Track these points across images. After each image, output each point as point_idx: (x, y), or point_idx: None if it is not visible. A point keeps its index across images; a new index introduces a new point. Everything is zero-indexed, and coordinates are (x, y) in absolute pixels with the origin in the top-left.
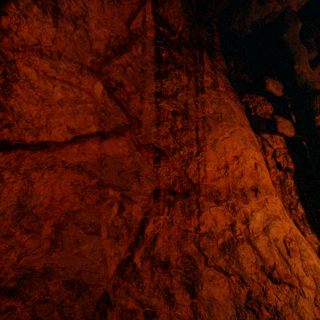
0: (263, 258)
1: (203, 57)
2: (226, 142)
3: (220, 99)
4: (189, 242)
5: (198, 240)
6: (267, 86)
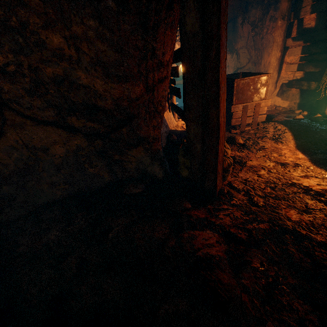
0: None
1: (268, 16)
2: (265, 56)
3: (267, 38)
4: None
5: None
6: (274, 26)
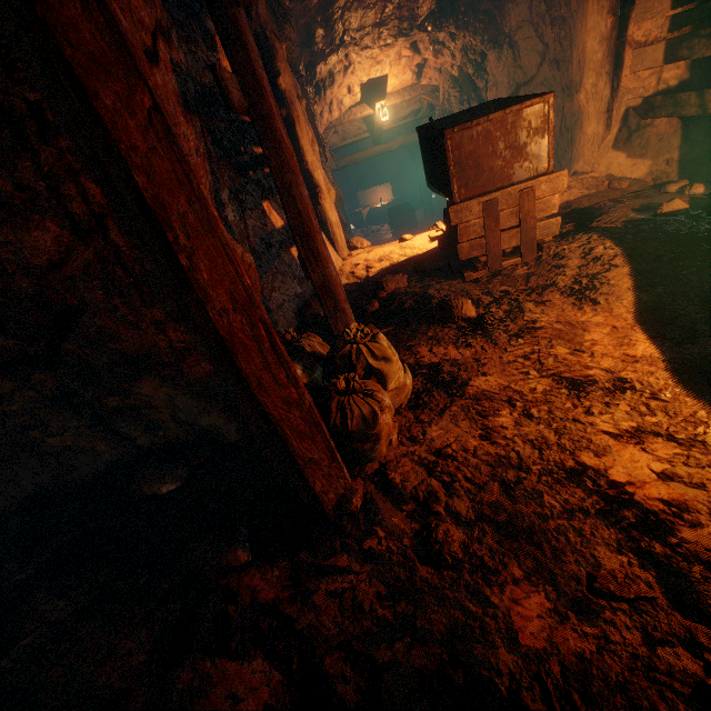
0: (576, 131)
1: None
2: (579, 37)
3: None
4: (571, 119)
5: (572, 119)
6: None
